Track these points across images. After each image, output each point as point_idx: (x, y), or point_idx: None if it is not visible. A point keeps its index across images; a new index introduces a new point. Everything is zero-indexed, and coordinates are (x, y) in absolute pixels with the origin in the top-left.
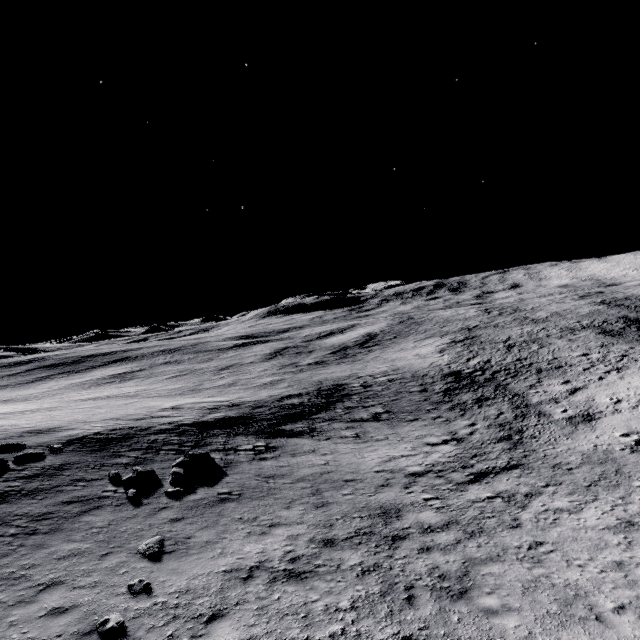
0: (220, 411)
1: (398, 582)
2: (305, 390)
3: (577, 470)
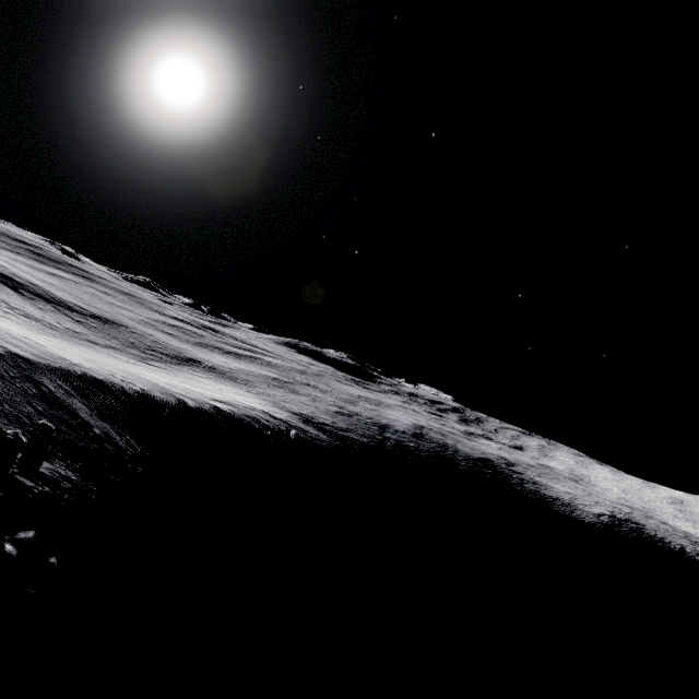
0: (18, 278)
1: None
2: (98, 314)
3: (64, 337)
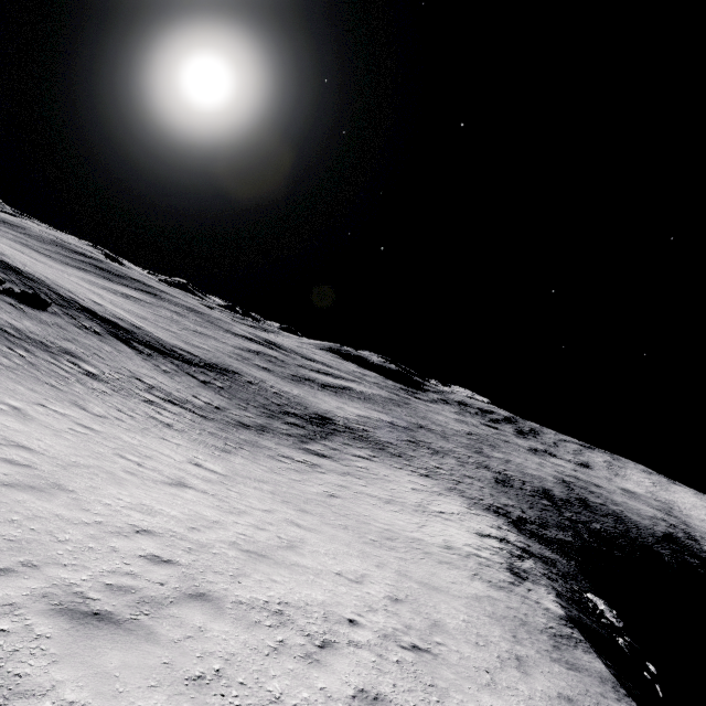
0: (120, 321)
1: (6, 335)
2: (206, 358)
3: (226, 434)
